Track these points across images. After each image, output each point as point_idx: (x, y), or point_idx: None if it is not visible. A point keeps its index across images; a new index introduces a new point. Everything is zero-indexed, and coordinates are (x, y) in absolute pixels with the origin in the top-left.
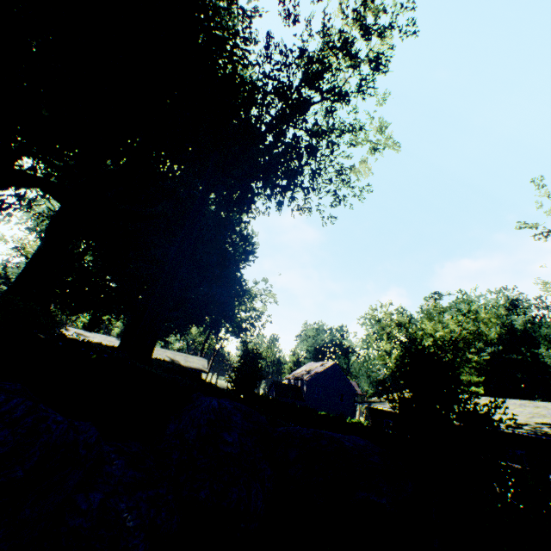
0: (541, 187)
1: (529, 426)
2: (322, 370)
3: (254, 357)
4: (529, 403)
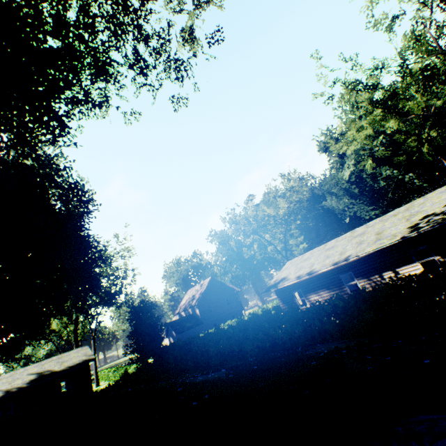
0: (319, 59)
1: (422, 223)
2: (205, 289)
3: (146, 311)
4: (385, 217)
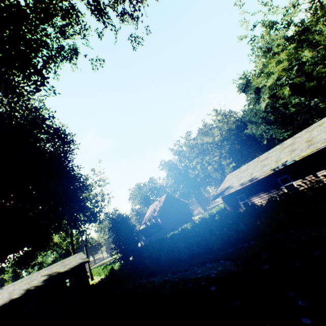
0: (241, 6)
1: None
2: (162, 203)
3: (123, 222)
4: (309, 128)
